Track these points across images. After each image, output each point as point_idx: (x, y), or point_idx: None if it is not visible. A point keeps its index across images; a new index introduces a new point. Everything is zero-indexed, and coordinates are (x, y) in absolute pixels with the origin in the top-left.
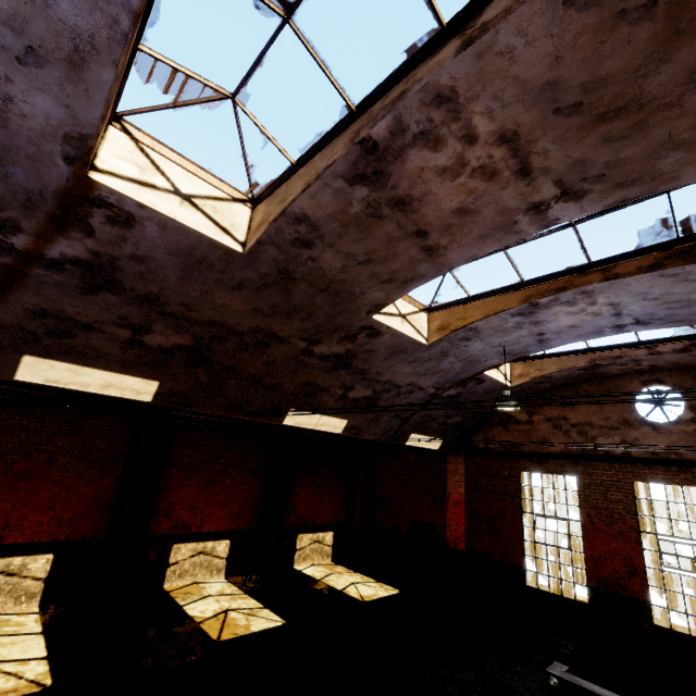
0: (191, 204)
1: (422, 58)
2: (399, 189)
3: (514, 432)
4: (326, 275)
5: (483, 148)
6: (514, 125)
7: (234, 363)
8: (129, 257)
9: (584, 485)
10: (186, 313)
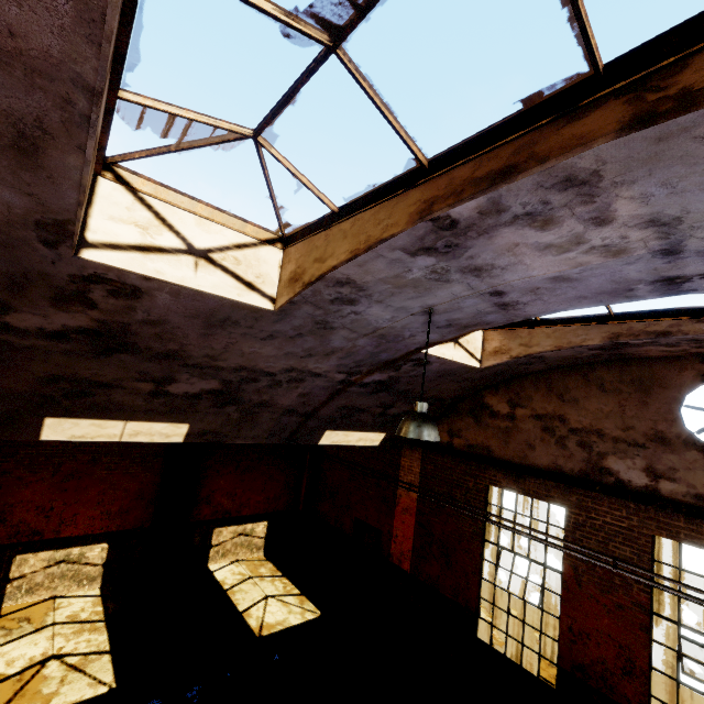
0: None
1: None
2: None
3: (488, 428)
4: None
5: None
6: None
7: None
8: None
9: (575, 524)
10: None
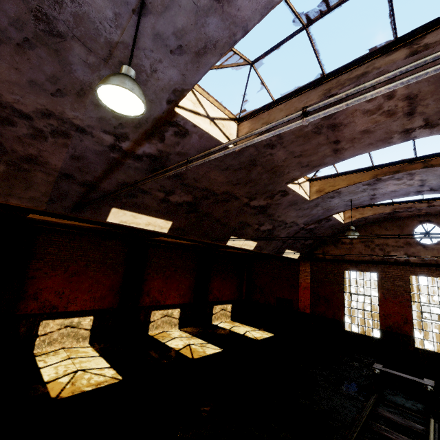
0: (214, 123)
1: (380, 55)
2: (337, 120)
3: (341, 249)
4: (274, 163)
5: (394, 101)
6: (417, 92)
7: (209, 211)
8: (176, 153)
9: (381, 277)
10: (194, 184)
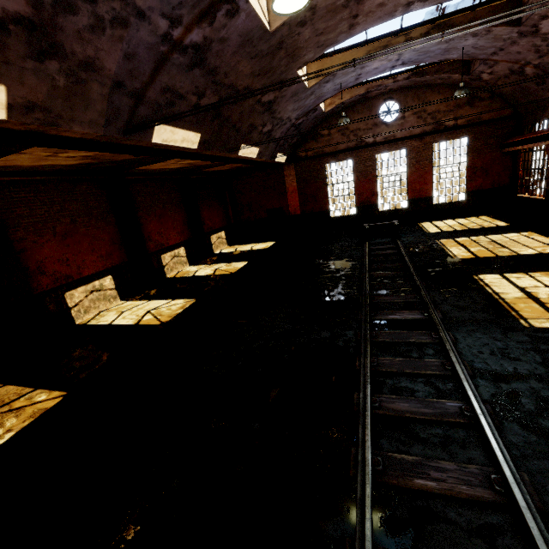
0: None
1: None
2: None
3: (321, 142)
4: (297, 44)
5: None
6: None
7: (229, 115)
8: (219, 39)
9: (356, 163)
10: (223, 80)
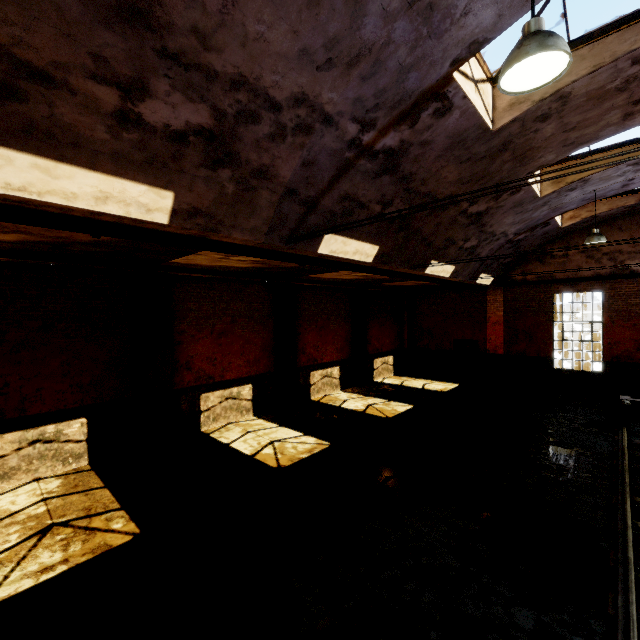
0: (477, 90)
1: None
2: None
3: (550, 265)
4: (531, 144)
5: None
6: None
7: (420, 227)
8: (420, 143)
9: (609, 297)
10: (418, 187)
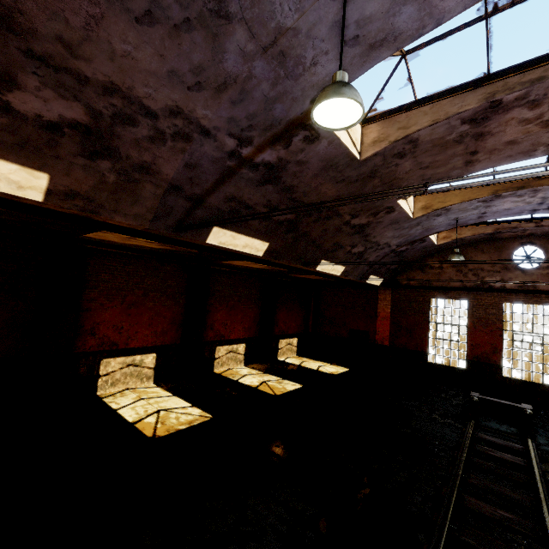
0: None
1: None
2: (487, 128)
3: (429, 274)
4: (395, 175)
5: None
6: None
7: (307, 231)
8: (296, 161)
9: (472, 305)
10: (301, 198)
